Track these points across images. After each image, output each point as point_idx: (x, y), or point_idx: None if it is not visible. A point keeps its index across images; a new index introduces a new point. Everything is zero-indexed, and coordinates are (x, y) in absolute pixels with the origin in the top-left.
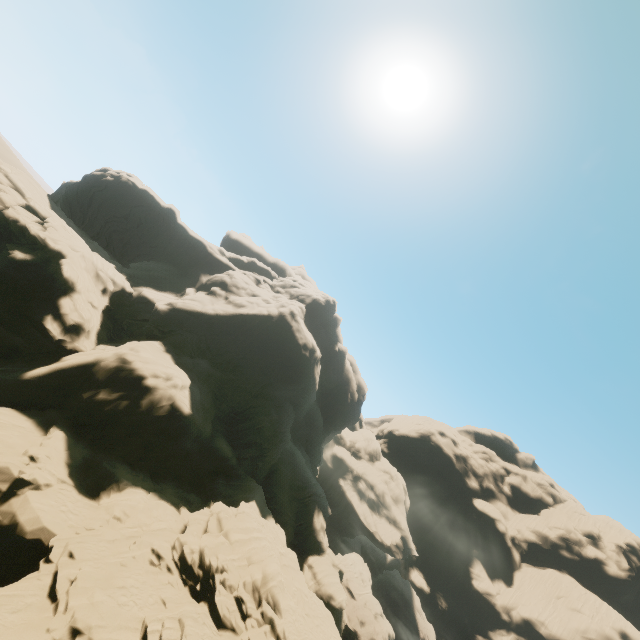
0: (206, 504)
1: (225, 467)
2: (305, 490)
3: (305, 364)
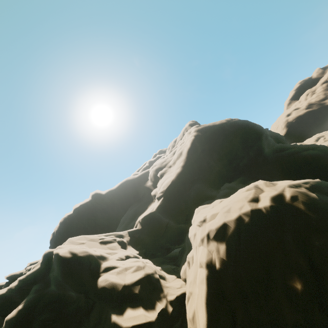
0: None
1: None
2: None
3: (244, 122)
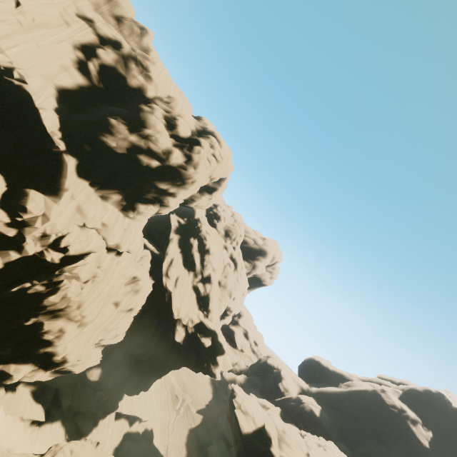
0: None
1: None
2: None
3: (395, 416)
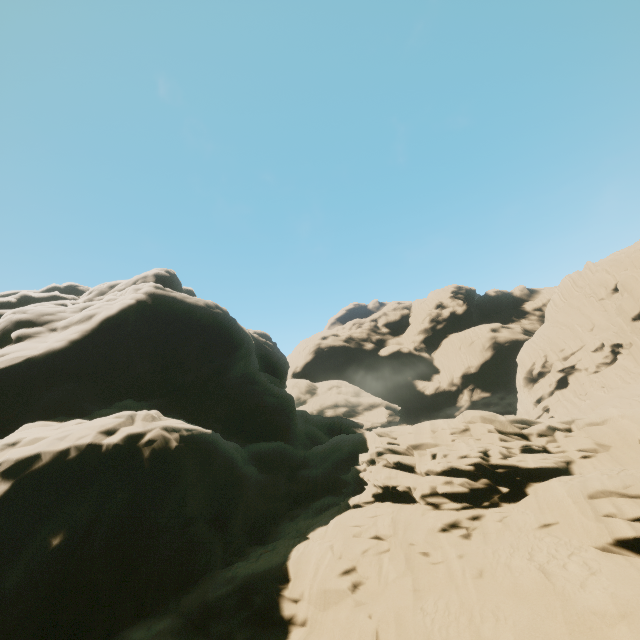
0: (337, 492)
1: (289, 463)
2: (333, 429)
3: (228, 321)
